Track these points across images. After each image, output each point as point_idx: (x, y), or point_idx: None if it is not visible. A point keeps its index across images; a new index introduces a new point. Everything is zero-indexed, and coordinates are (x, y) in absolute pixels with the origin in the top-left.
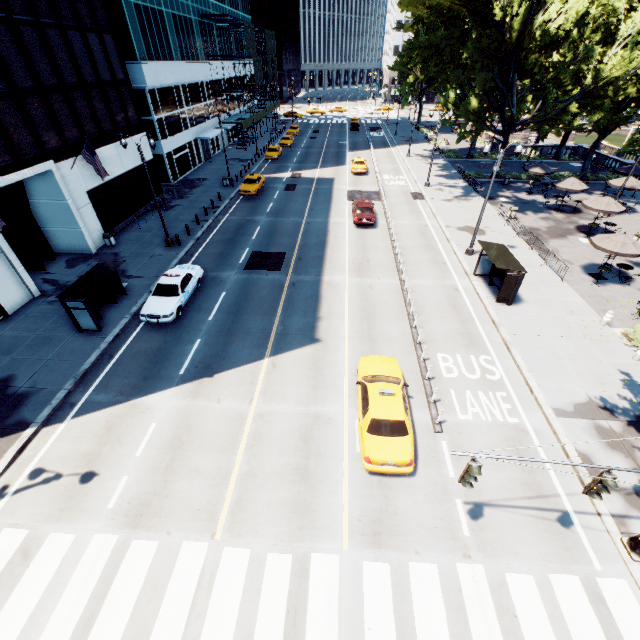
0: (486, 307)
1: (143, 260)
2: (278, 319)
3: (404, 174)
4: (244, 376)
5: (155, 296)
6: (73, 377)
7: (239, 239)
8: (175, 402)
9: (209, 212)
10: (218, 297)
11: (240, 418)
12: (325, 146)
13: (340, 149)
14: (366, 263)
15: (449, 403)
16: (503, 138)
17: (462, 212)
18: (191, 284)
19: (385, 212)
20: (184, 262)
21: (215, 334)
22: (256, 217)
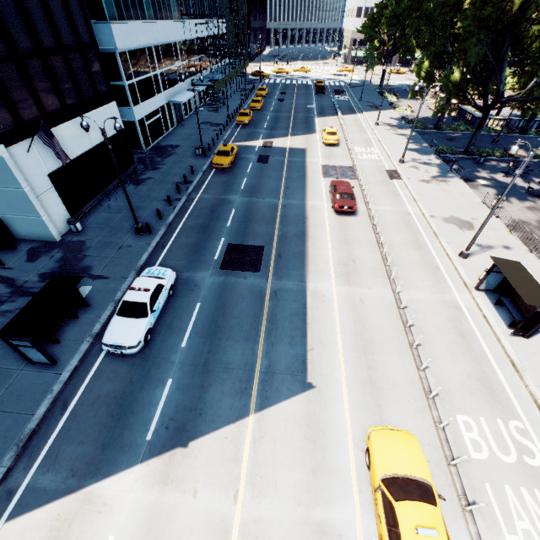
0: (500, 339)
1: (110, 253)
2: (261, 348)
3: (375, 146)
4: (225, 447)
5: (120, 316)
6: (15, 444)
7: (213, 225)
8: (140, 493)
9: (181, 188)
10: (192, 310)
11: (223, 529)
12: (293, 110)
13: (308, 114)
14: (352, 264)
15: (488, 509)
16: (482, 114)
17: (444, 197)
18: (162, 297)
19: (363, 194)
20: (155, 256)
21: (189, 370)
22: (230, 196)
